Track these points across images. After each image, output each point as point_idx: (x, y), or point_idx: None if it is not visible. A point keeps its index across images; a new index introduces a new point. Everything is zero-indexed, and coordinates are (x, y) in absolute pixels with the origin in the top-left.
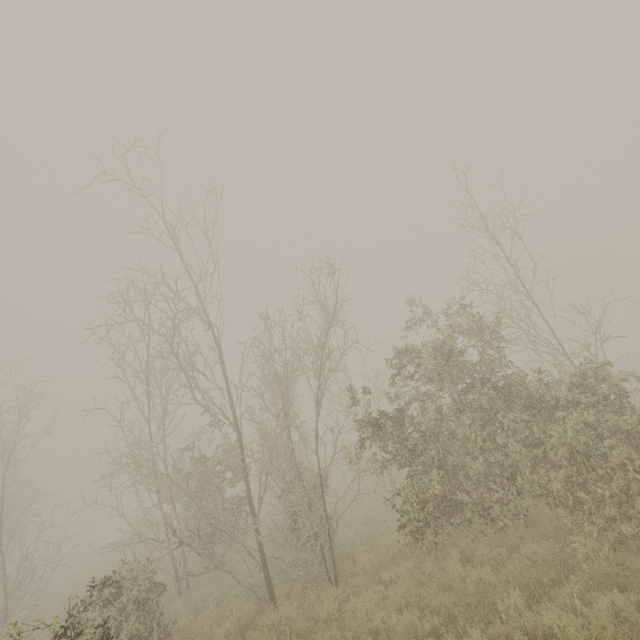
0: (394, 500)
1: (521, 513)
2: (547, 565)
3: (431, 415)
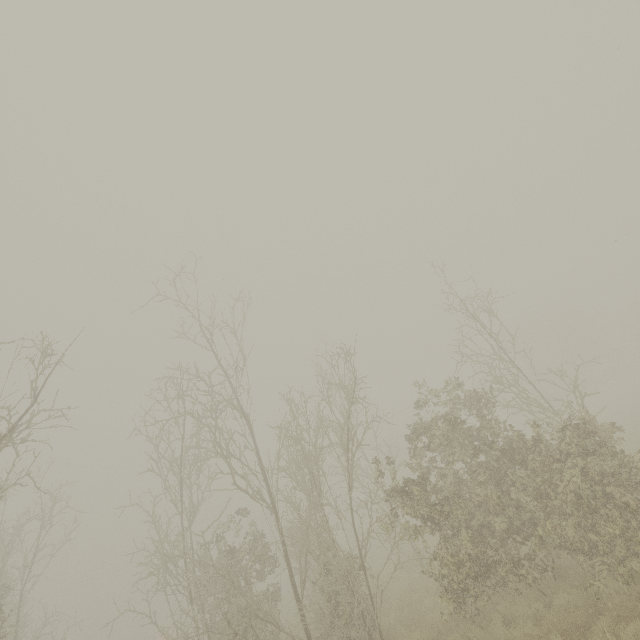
0: (431, 567)
1: (548, 566)
2: (580, 611)
3: (451, 479)
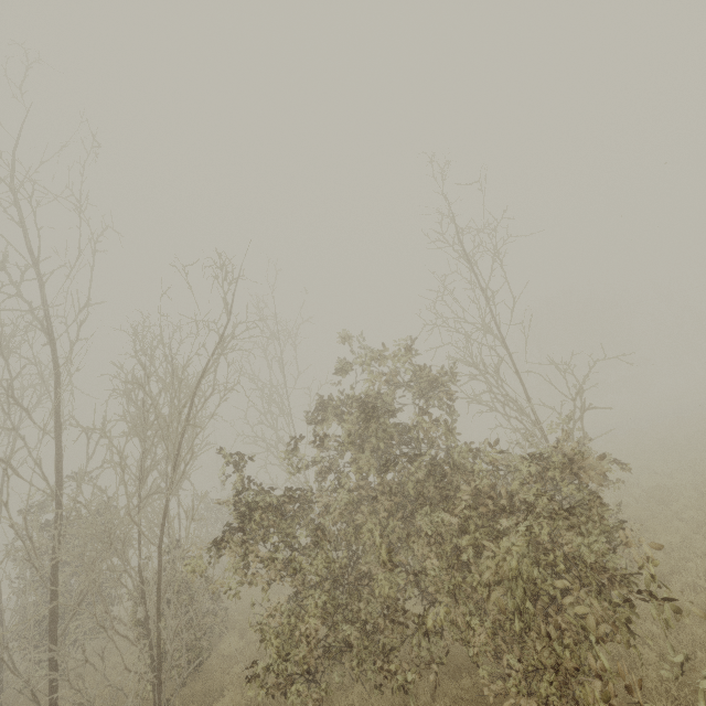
0: None
1: (436, 660)
2: None
3: (341, 498)
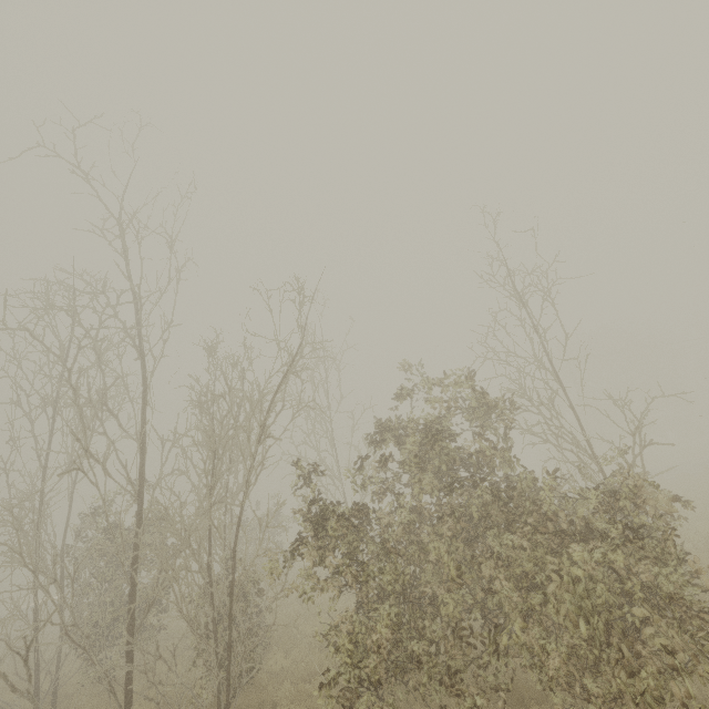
0: (328, 637)
1: (502, 686)
2: None
3: (403, 517)
